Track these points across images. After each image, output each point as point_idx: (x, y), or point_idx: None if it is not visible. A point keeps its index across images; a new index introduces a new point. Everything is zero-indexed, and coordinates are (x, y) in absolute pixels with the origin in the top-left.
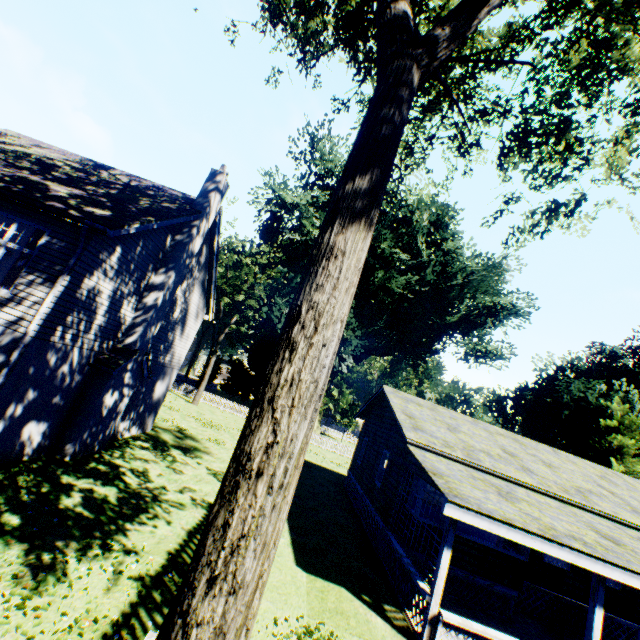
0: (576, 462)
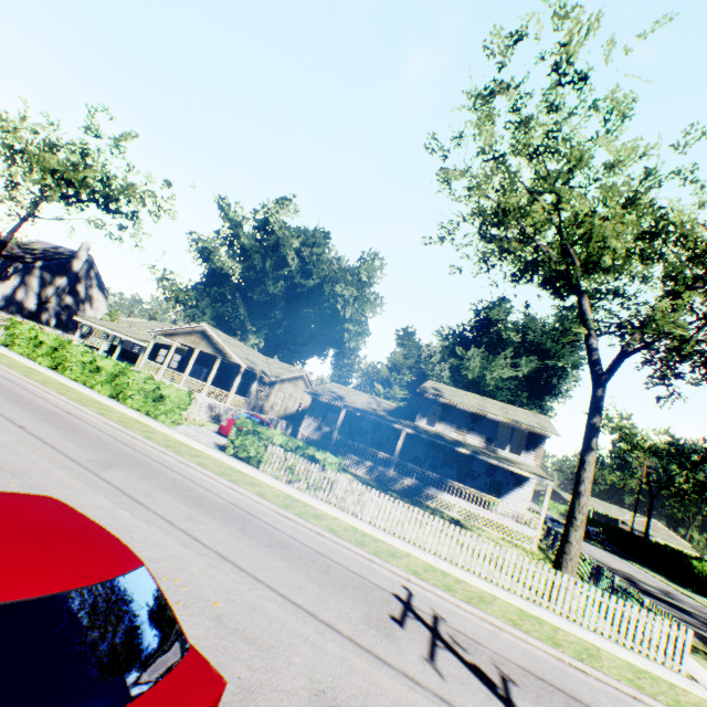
0: None
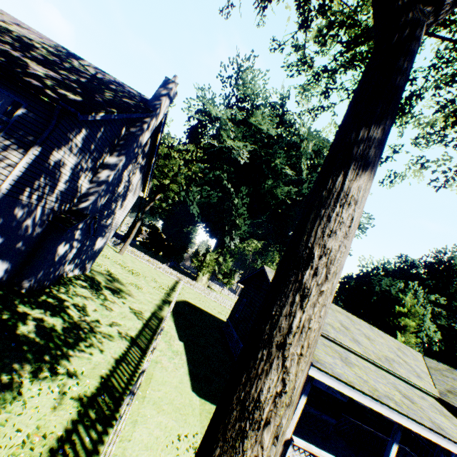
0: (383, 337)
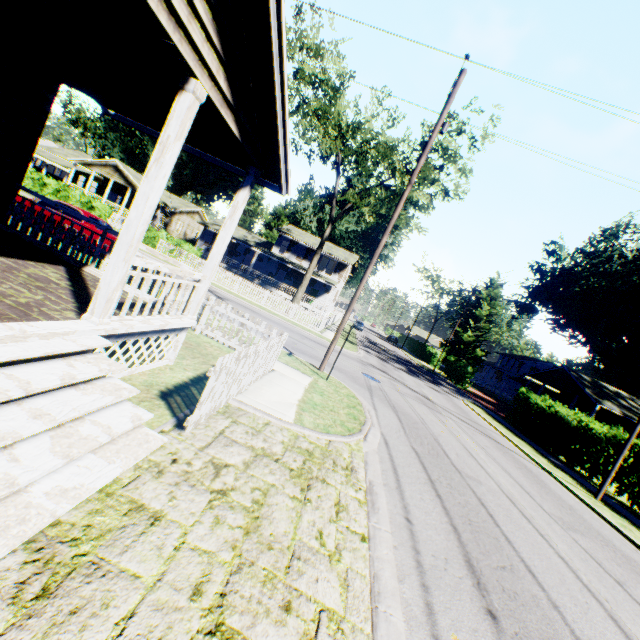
0: None
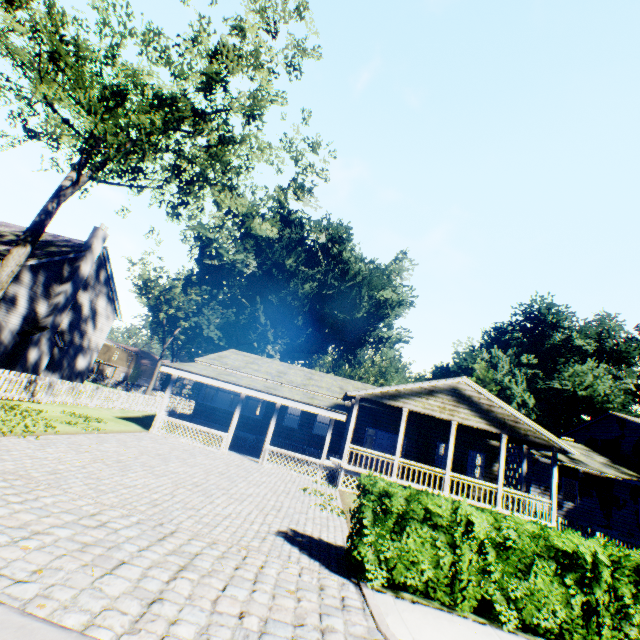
0: (352, 383)
